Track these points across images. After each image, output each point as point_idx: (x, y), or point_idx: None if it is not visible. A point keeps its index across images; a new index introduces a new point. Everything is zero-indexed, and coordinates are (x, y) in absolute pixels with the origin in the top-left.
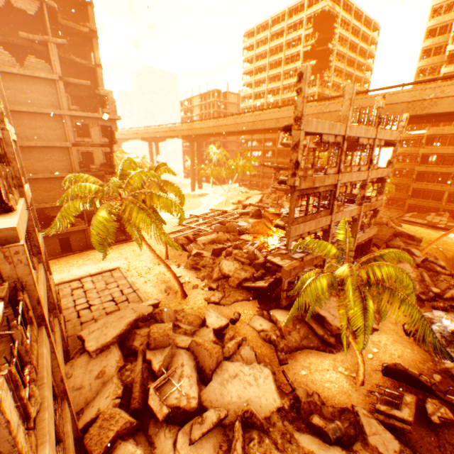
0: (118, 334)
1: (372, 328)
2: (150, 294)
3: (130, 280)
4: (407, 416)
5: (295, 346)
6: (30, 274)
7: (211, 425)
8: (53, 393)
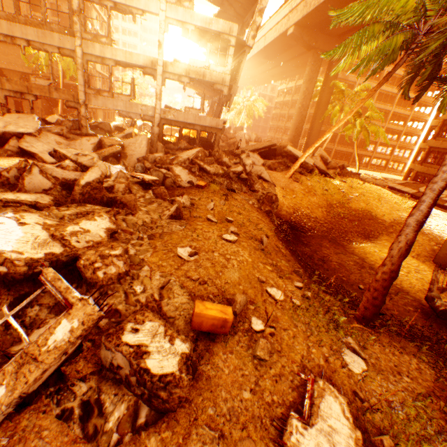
0: None
1: (41, 158)
2: None
3: None
4: None
5: None
6: None
7: None
8: None
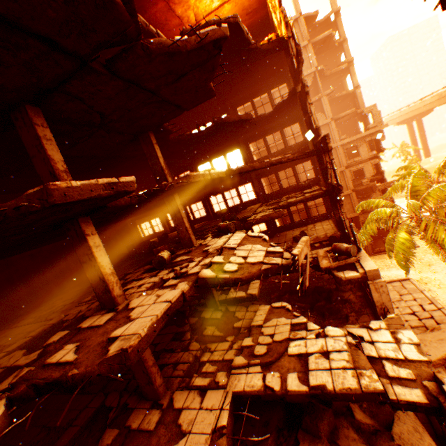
0: (442, 357)
1: None
2: None
3: (427, 295)
4: None
5: None
6: (389, 300)
7: None
8: None
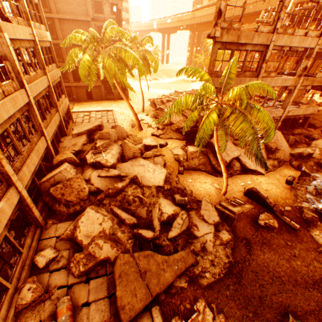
0: (87, 129)
1: (259, 172)
2: (123, 126)
3: (115, 117)
4: (235, 210)
5: (193, 167)
6: (11, 54)
7: (113, 175)
8: (35, 128)
